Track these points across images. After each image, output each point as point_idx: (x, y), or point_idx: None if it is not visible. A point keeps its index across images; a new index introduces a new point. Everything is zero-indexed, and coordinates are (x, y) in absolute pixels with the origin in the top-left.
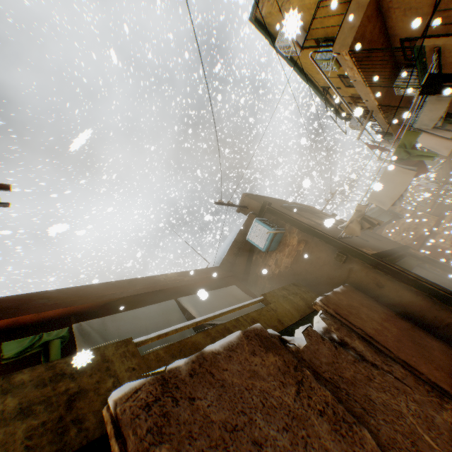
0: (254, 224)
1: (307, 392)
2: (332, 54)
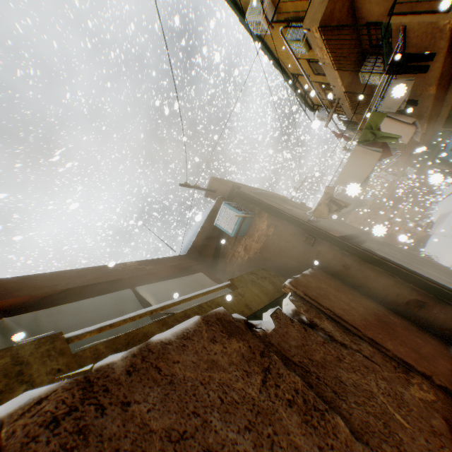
0: (222, 208)
1: (275, 380)
2: (302, 35)
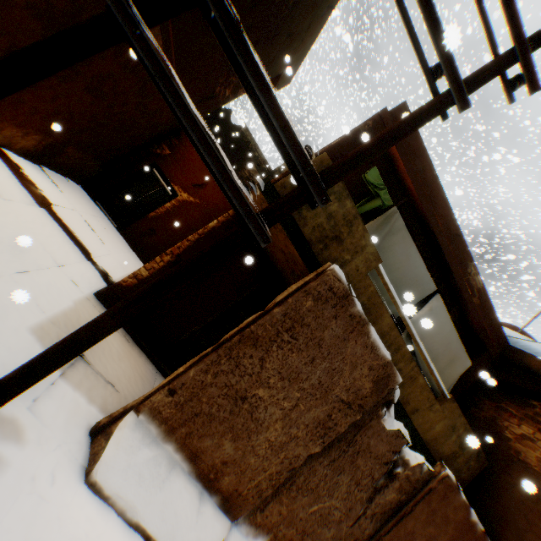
0: None
1: (342, 409)
2: None
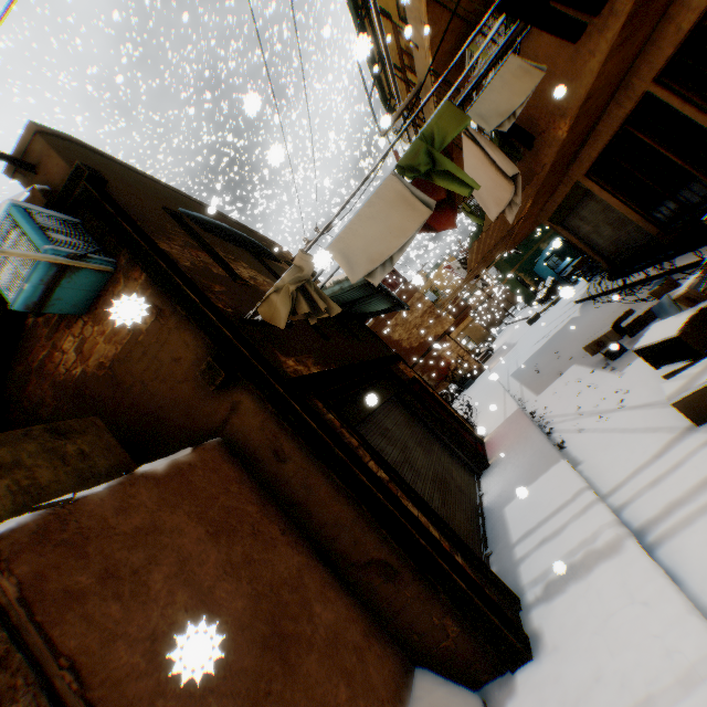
0: (4, 217)
1: None
2: None
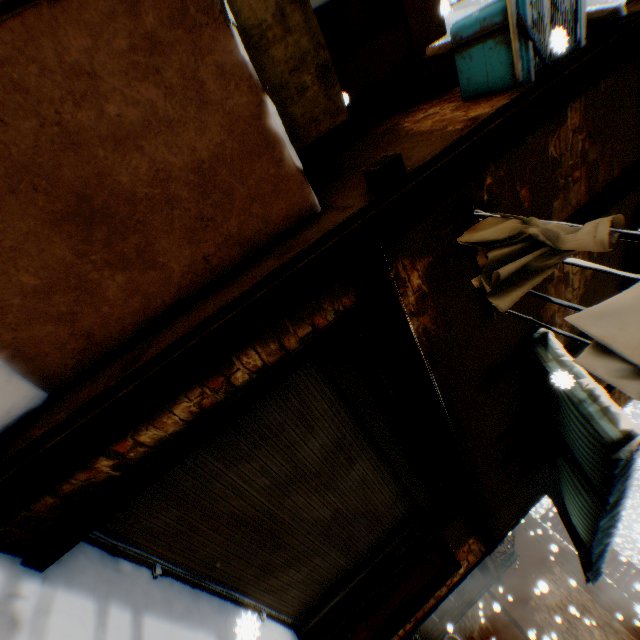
0: None
1: None
2: None
